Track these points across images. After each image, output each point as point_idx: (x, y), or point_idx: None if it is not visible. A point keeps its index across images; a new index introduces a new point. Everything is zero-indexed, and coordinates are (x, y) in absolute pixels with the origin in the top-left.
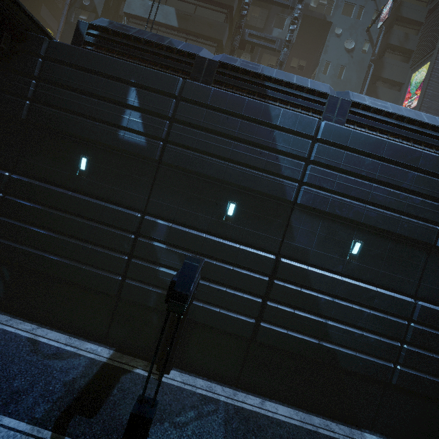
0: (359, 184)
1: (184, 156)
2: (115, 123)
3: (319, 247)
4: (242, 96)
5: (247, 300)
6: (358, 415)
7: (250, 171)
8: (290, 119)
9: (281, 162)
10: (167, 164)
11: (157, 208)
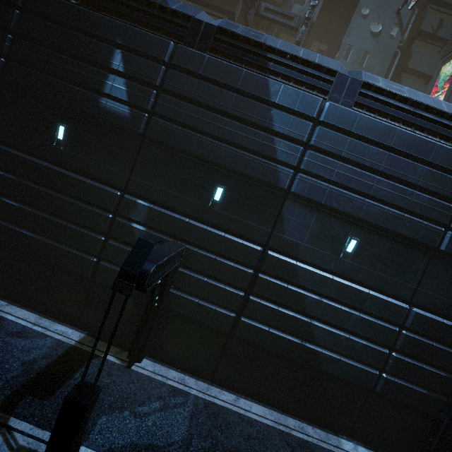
0: (361, 176)
1: (170, 131)
2: (97, 89)
3: (311, 242)
4: (239, 67)
5: (229, 293)
6: (336, 420)
7: (242, 153)
8: (291, 97)
9: (277, 145)
10: (152, 139)
11: (138, 187)
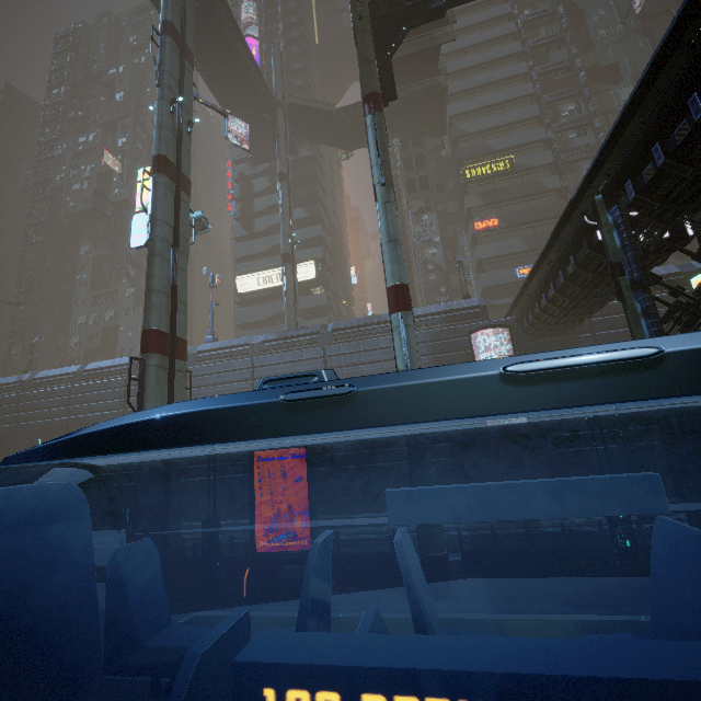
0: None
1: None
2: None
3: None
4: None
5: None
6: None
7: None
8: None
9: None
10: None
11: None
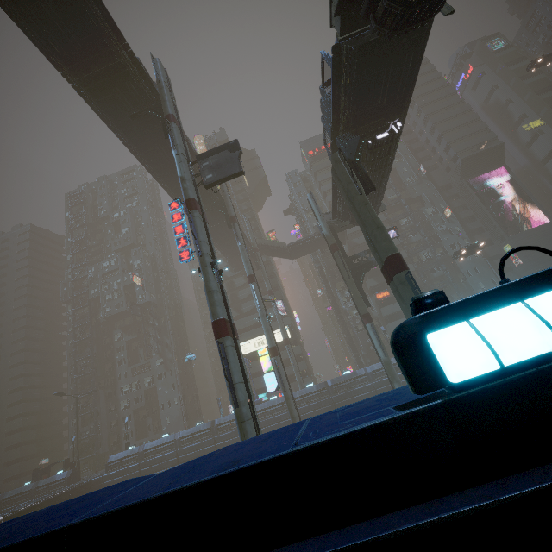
0: None
1: None
2: None
3: None
4: None
5: None
6: None
7: None
8: None
9: None
10: None
11: None
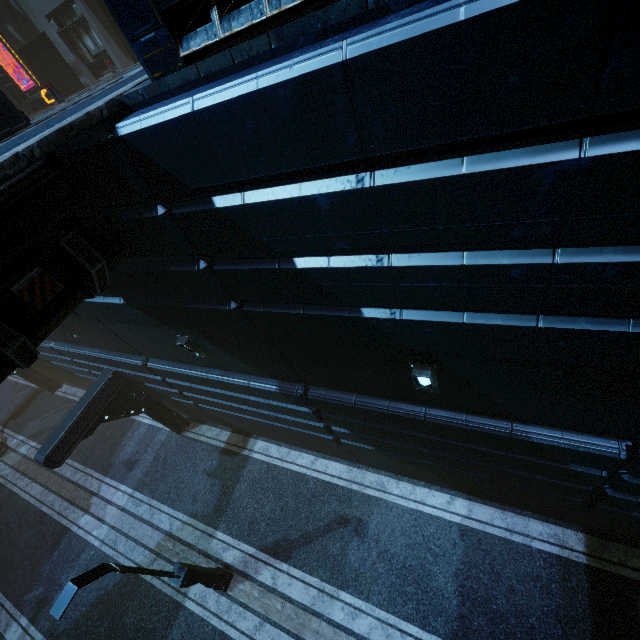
0: None
1: None
2: None
3: None
4: None
5: None
6: None
7: None
8: None
9: None
10: None
11: None
